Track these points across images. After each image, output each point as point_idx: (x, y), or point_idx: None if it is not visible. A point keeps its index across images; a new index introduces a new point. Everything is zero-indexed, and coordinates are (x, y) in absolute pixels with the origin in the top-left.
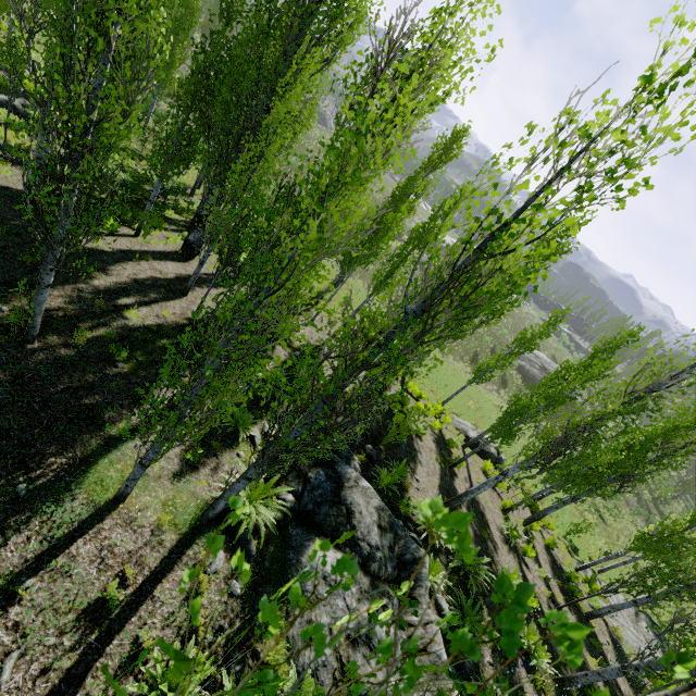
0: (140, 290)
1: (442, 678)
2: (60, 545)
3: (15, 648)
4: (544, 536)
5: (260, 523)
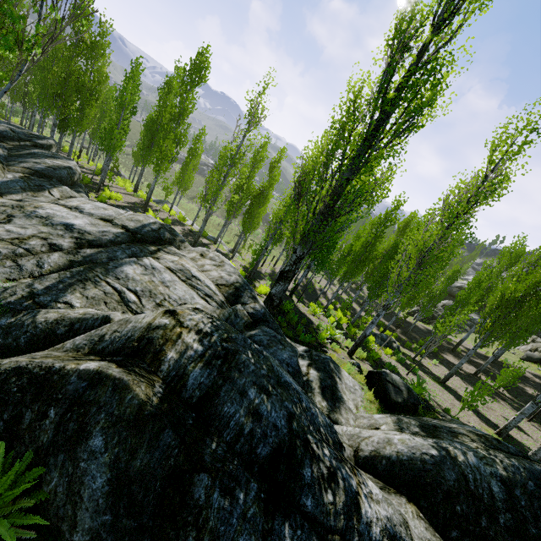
0: None
1: None
2: None
3: None
4: None
5: None
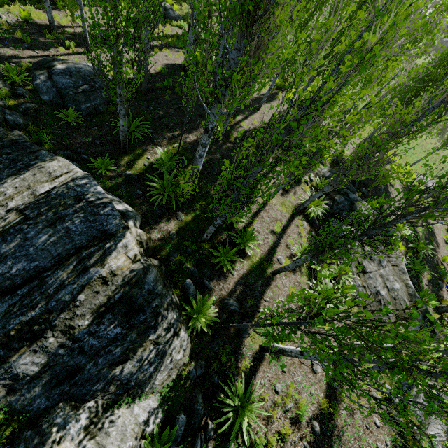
0: (241, 111)
1: (403, 275)
2: (257, 212)
3: (259, 236)
4: None
5: (319, 214)
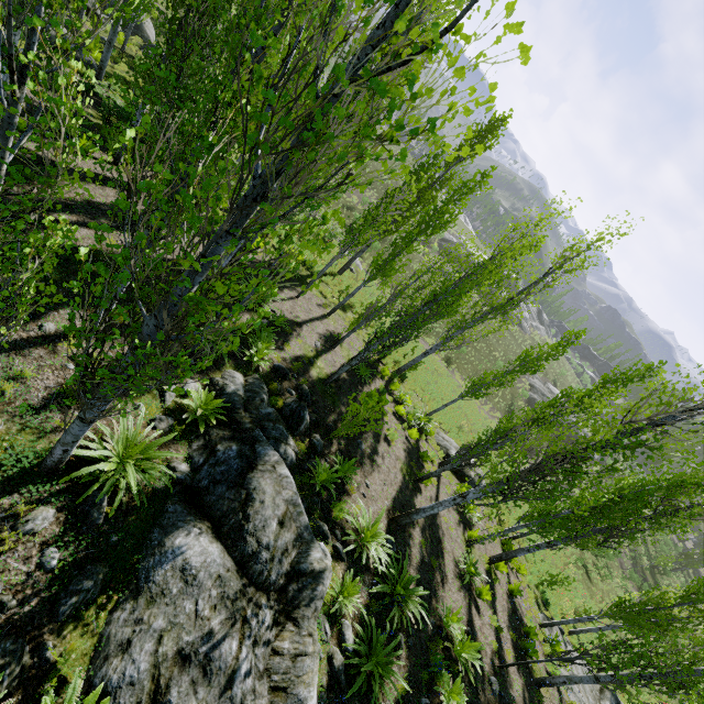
0: (90, 212)
1: None
2: None
3: None
4: (510, 580)
5: (120, 486)
